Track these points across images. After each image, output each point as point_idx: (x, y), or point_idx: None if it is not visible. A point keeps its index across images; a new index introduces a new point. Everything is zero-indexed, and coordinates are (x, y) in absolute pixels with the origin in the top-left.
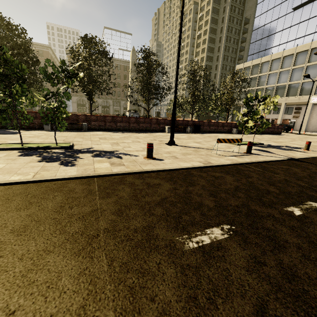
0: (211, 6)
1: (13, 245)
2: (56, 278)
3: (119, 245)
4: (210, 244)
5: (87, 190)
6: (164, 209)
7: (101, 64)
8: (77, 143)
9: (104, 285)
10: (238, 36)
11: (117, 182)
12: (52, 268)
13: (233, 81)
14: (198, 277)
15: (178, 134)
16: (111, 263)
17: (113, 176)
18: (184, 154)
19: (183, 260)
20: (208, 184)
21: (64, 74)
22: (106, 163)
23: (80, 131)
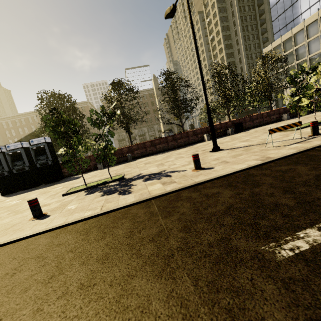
0: (216, 8)
1: (101, 273)
2: (146, 302)
3: (198, 263)
4: (311, 250)
5: (149, 212)
6: (233, 218)
7: (130, 99)
8: (127, 173)
9: (196, 307)
10: (255, 21)
11: (174, 199)
12: (140, 292)
13: (264, 66)
14: (312, 292)
15: (220, 139)
16: (196, 283)
17: (168, 195)
18: (234, 157)
19: (281, 272)
20: (277, 181)
21: (105, 117)
22: (158, 184)
23: (126, 162)
